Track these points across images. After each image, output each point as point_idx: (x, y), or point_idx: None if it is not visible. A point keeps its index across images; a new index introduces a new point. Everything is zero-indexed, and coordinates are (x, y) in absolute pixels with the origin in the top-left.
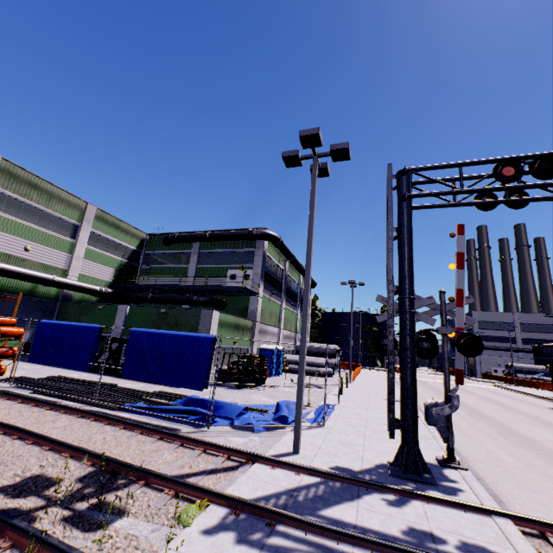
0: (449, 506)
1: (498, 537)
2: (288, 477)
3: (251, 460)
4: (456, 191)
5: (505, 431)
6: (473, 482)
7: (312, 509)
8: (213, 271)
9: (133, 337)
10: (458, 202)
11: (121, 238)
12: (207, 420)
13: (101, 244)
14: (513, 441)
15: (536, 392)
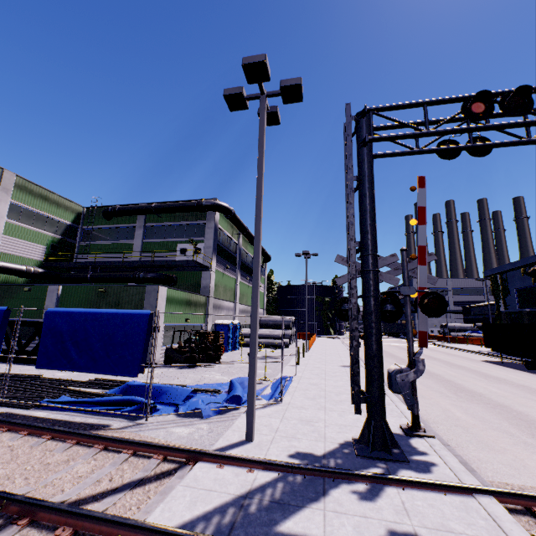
0: (427, 489)
1: (489, 526)
2: (238, 477)
3: (194, 458)
4: (422, 133)
5: (453, 387)
6: (443, 452)
7: (267, 524)
8: (161, 246)
9: (49, 319)
10: (421, 149)
11: (51, 211)
12: (146, 410)
13: (26, 218)
14: (463, 396)
15: (467, 347)
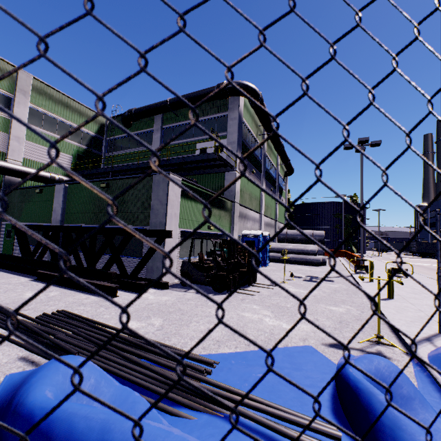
0: None
1: None
2: None
3: None
4: None
5: None
6: None
7: None
8: (179, 148)
9: None
10: None
11: (74, 119)
12: None
13: (49, 125)
14: None
15: None
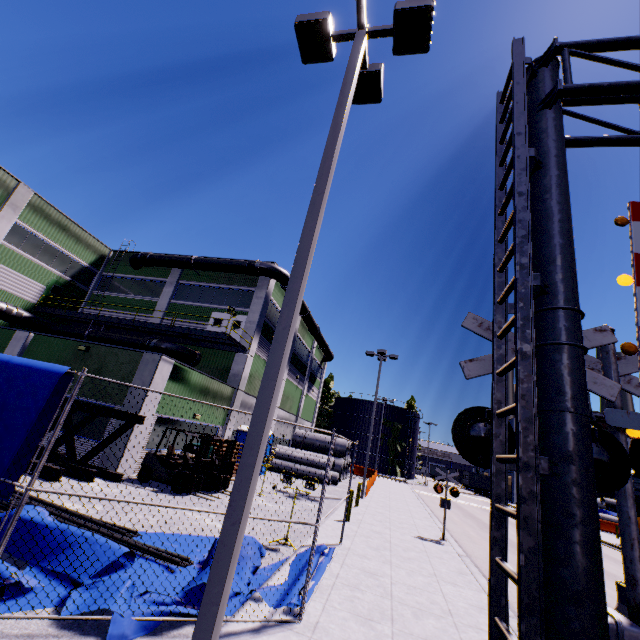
0: None
1: None
2: None
3: None
4: None
5: None
6: None
7: None
8: (192, 311)
9: None
10: None
11: (67, 245)
12: None
13: (30, 246)
14: None
15: None
